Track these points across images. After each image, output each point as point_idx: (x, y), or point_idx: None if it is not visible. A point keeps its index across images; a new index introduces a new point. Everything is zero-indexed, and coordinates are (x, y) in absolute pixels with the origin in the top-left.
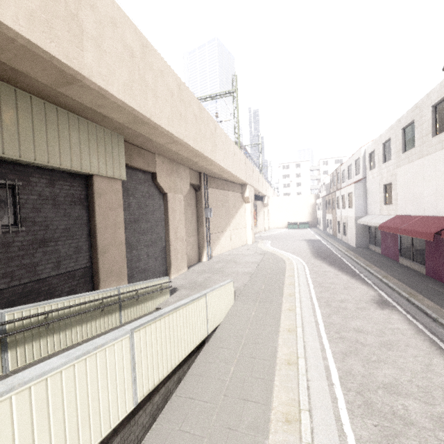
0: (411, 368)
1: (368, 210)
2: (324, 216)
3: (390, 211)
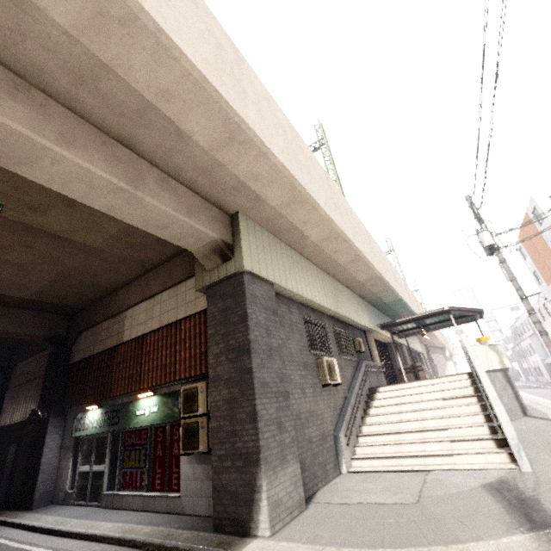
0: None
1: (548, 354)
2: (520, 366)
3: None
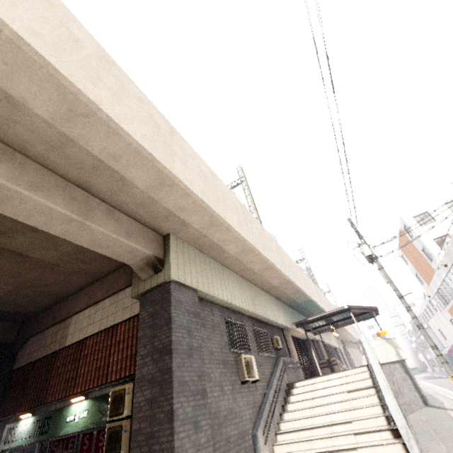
0: (451, 381)
1: (443, 345)
2: (425, 357)
3: (449, 343)
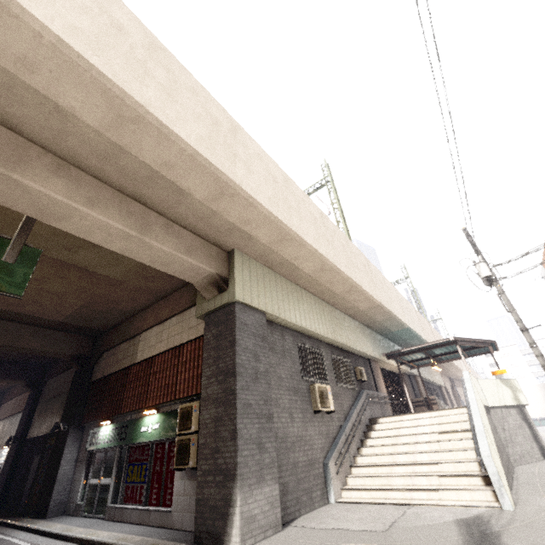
0: None
1: None
2: None
3: None
